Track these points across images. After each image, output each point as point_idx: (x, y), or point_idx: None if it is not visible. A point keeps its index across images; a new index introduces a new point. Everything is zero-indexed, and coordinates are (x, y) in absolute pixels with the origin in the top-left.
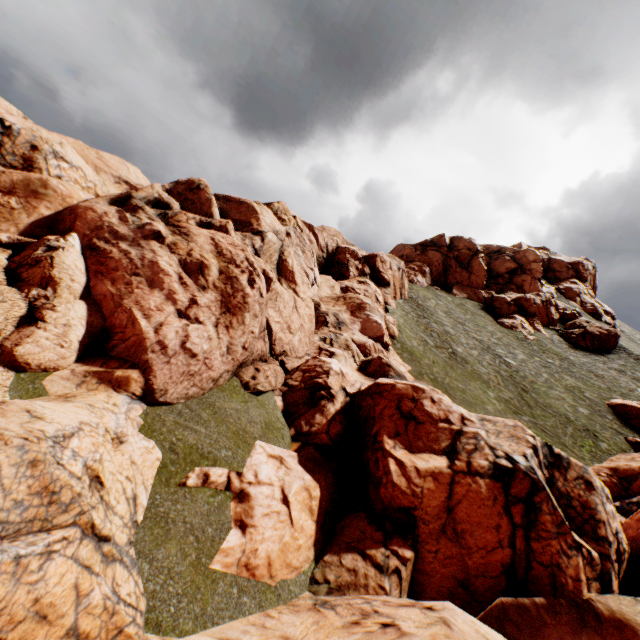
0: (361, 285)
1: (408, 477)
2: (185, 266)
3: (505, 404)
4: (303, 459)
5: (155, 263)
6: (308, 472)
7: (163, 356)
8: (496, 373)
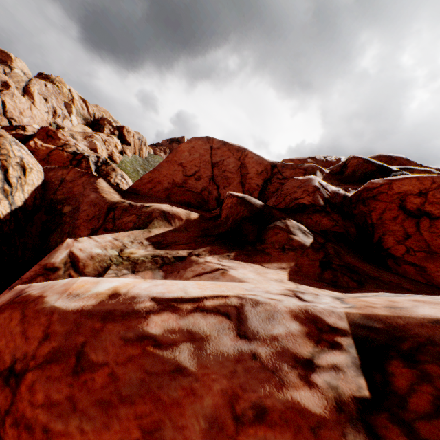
0: (108, 137)
1: (37, 145)
2: None
3: None
4: None
5: None
6: None
7: None
8: None
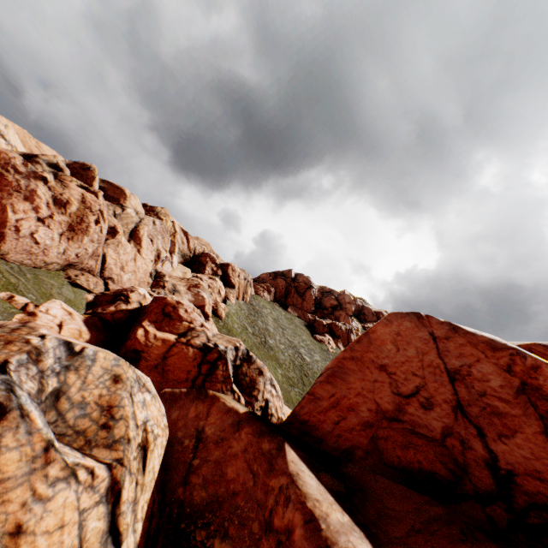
0: (210, 280)
1: (148, 337)
2: (55, 199)
3: (287, 379)
4: (88, 322)
5: (35, 190)
6: (87, 327)
7: (16, 235)
8: (291, 361)
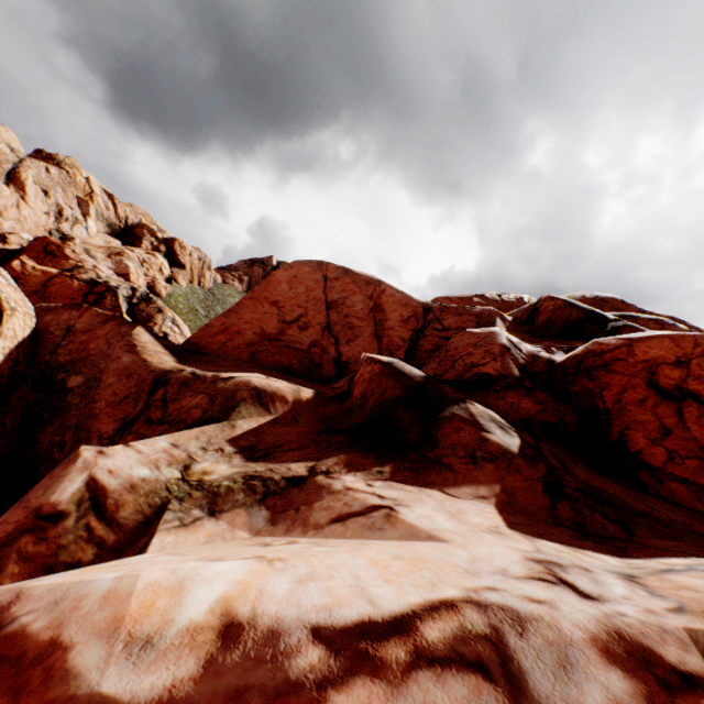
0: (148, 255)
1: (25, 268)
2: None
3: None
4: None
5: None
6: None
7: None
8: None
